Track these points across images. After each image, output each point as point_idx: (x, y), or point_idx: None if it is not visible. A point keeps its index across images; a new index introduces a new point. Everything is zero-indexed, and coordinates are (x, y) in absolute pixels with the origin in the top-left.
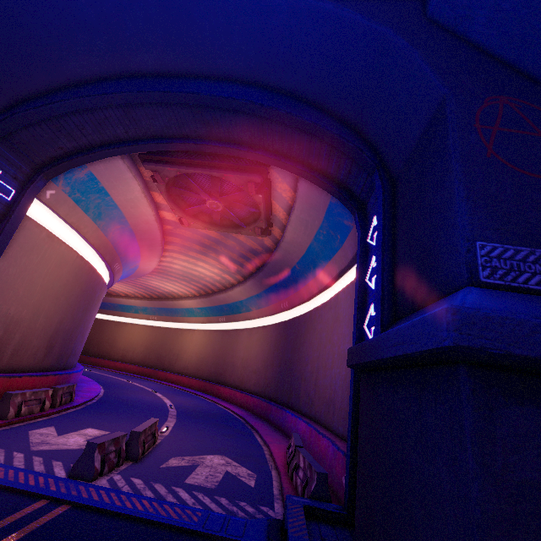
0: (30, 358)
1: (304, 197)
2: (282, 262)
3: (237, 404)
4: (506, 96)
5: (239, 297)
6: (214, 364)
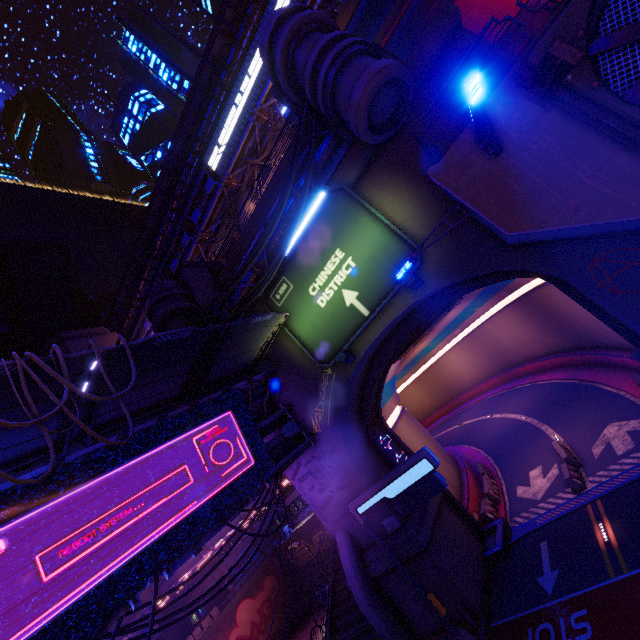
0: (454, 474)
1: None
2: None
3: (549, 369)
4: (595, 257)
5: (457, 314)
6: (492, 360)
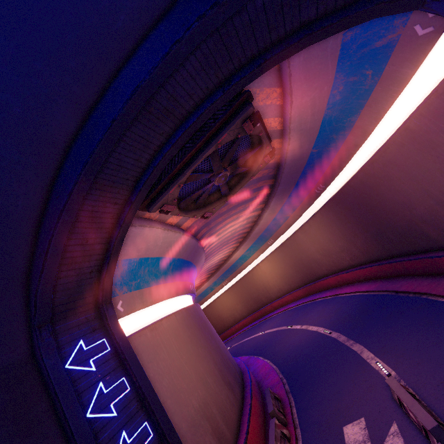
0: (232, 409)
1: (302, 76)
2: (296, 161)
3: (352, 282)
4: None
5: (271, 218)
6: (297, 272)
